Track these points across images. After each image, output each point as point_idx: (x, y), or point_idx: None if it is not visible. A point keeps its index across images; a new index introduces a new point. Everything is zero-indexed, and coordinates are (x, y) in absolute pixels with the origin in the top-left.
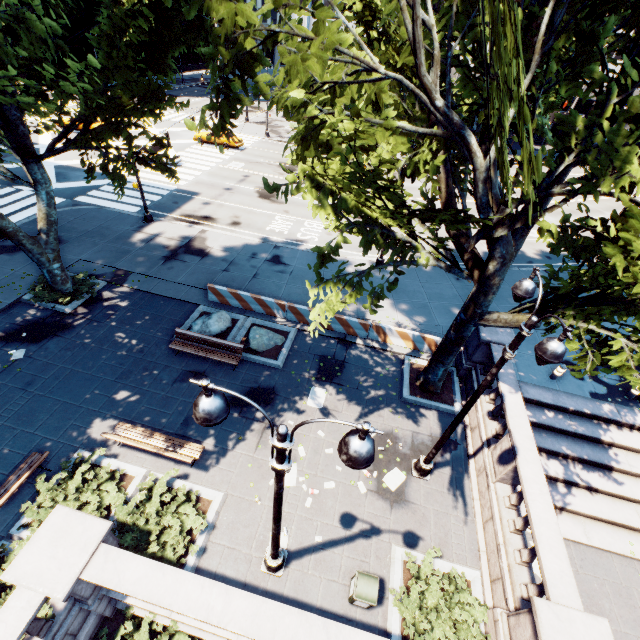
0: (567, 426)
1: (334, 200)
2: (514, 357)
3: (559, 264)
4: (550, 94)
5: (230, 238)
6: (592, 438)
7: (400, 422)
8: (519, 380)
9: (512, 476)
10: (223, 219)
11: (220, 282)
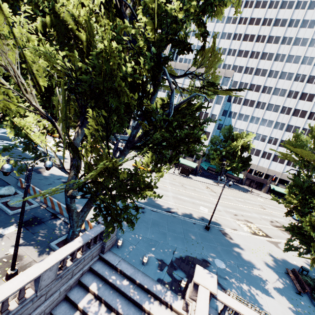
0: (128, 291)
1: (17, 130)
2: (133, 248)
3: (206, 223)
4: (234, 163)
5: (58, 172)
6: (139, 304)
7: (33, 253)
8: (123, 258)
9: (34, 281)
10: (65, 167)
11: (31, 181)
